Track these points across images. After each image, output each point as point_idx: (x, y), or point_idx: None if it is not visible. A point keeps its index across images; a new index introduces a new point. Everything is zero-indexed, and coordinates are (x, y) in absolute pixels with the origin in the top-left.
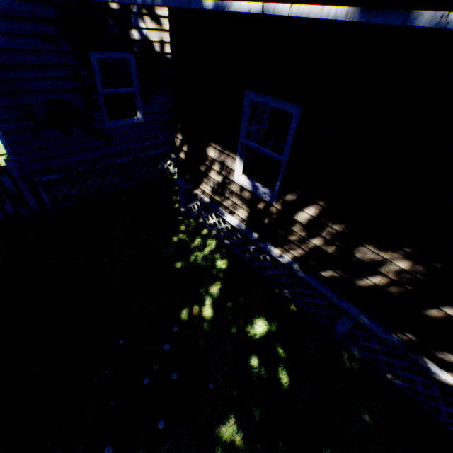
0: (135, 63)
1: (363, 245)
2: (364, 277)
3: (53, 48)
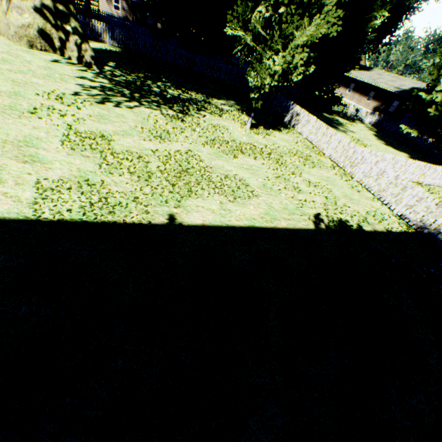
0: None
1: None
2: None
3: None
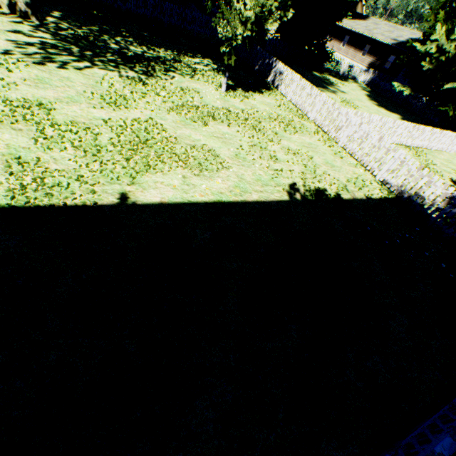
0: None
1: None
2: None
3: None
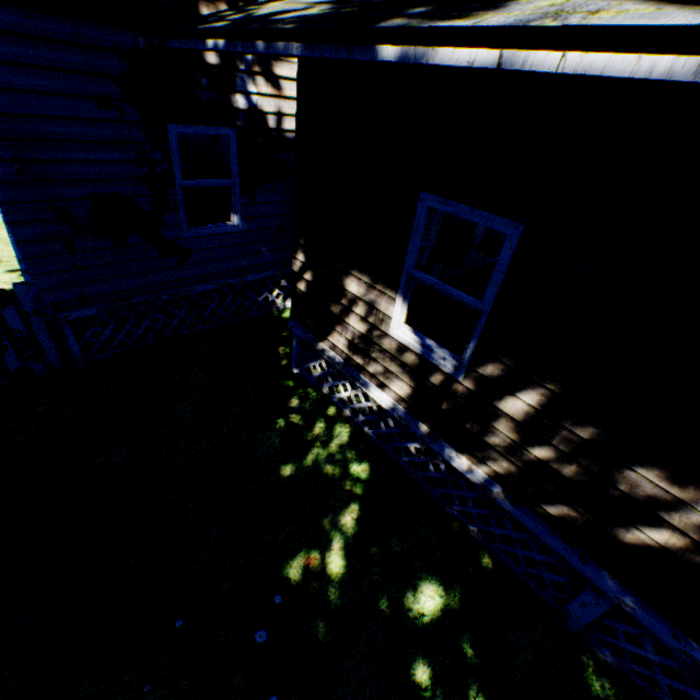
0: (236, 143)
1: (634, 469)
2: (633, 526)
3: (112, 116)
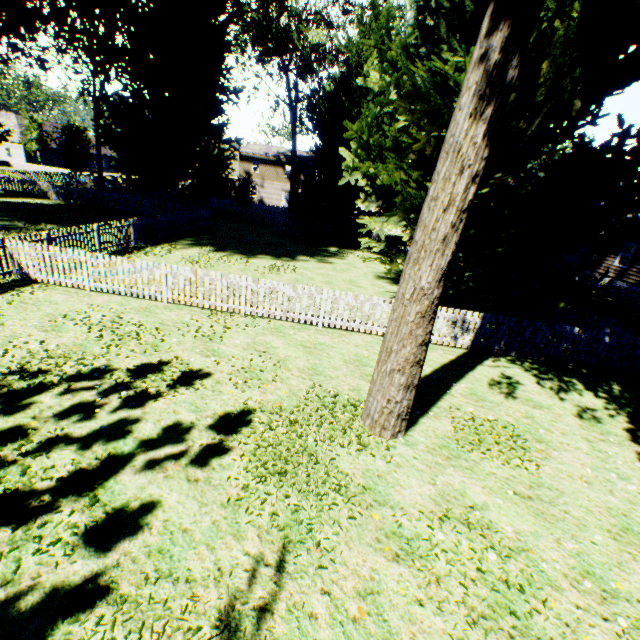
0: None
1: None
2: None
3: None
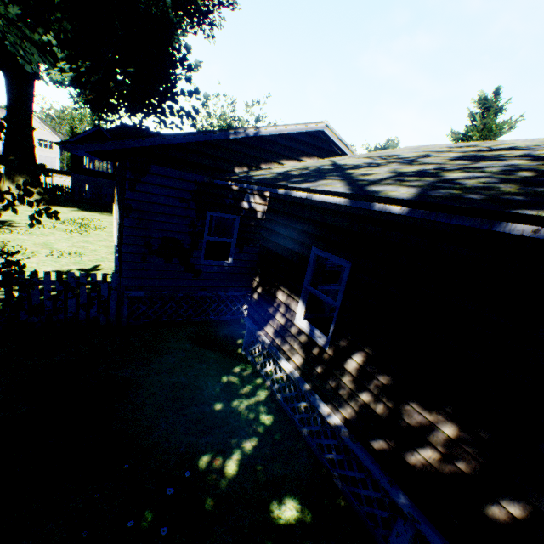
0: (239, 222)
1: (408, 403)
2: (414, 449)
3: (184, 206)
